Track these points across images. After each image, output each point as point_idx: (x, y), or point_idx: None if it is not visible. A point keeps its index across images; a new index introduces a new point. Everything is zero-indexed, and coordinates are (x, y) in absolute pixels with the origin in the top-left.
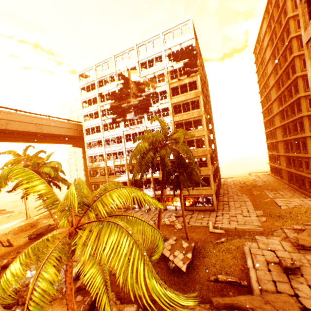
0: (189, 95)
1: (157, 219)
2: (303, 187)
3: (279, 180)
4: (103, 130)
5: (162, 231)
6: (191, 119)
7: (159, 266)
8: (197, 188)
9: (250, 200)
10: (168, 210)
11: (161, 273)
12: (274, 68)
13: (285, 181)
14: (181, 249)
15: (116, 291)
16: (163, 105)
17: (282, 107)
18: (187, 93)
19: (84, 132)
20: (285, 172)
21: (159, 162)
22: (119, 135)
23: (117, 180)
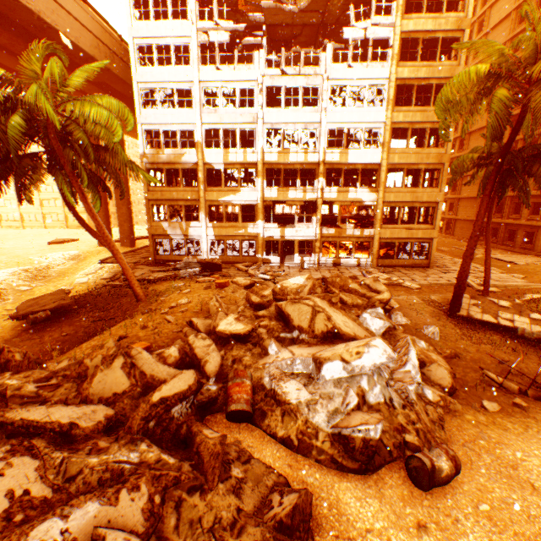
0: (444, 22)
1: (463, 256)
2: (509, 242)
3: (446, 238)
4: (200, 61)
5: (392, 292)
6: (433, 81)
7: (498, 337)
8: (407, 227)
9: (453, 257)
10: (343, 266)
11: (534, 346)
12: (512, 39)
13: (463, 238)
14: (503, 309)
15: (526, 382)
16: (379, 31)
17: (511, 114)
18: (440, 14)
19: (131, 55)
20: (467, 224)
21: (341, 168)
22: (248, 85)
23: (231, 200)
